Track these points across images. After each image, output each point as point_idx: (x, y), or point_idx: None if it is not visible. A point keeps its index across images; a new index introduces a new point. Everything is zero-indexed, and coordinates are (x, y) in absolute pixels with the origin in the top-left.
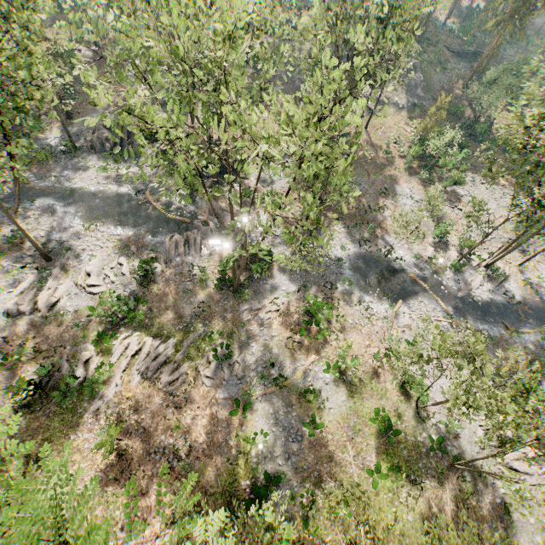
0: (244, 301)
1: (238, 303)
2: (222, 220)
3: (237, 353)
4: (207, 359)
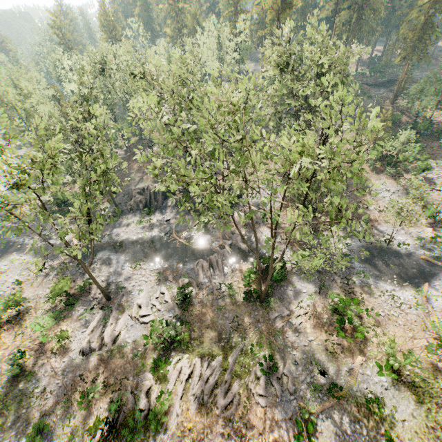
0: (272, 309)
1: (268, 312)
2: (234, 242)
3: (281, 364)
4: (254, 375)
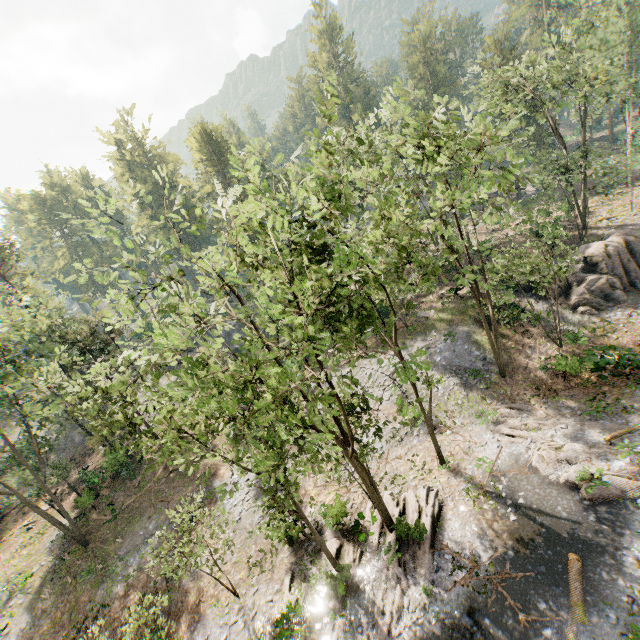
0: None
1: None
2: None
3: None
4: None
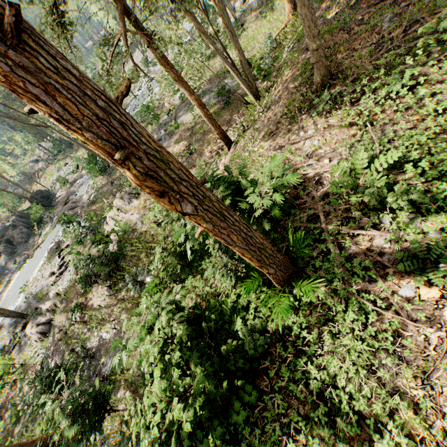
0: None
1: None
2: (73, 194)
3: None
4: None
